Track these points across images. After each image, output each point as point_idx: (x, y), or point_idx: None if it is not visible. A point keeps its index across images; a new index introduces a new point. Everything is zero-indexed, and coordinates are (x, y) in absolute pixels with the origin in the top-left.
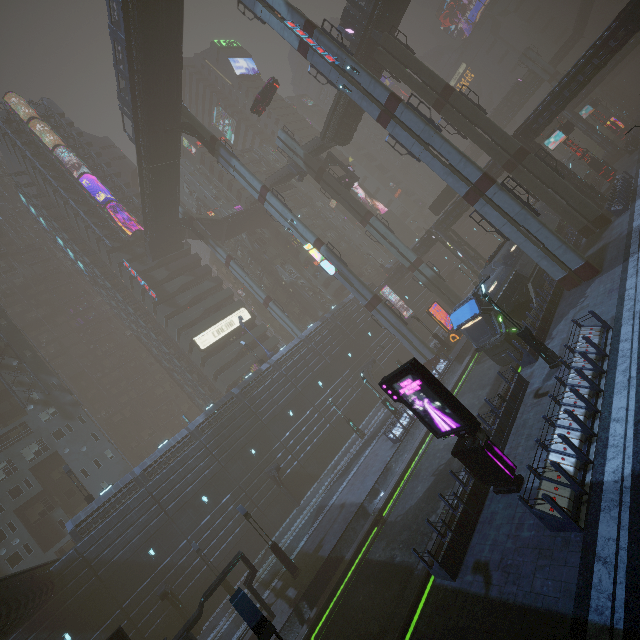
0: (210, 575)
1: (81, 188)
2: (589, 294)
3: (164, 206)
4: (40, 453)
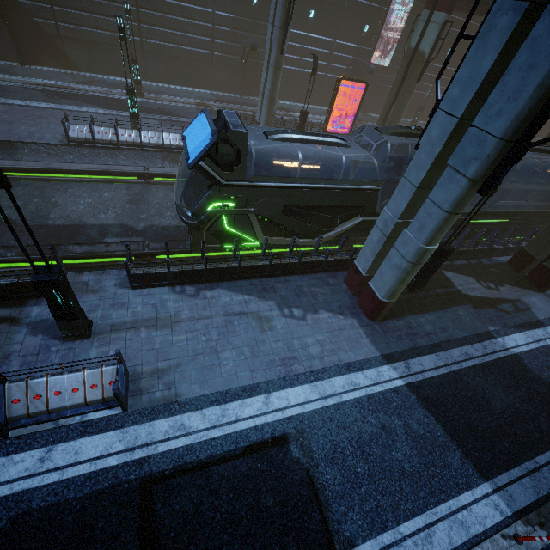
0: None
1: None
2: (308, 321)
3: None
4: None
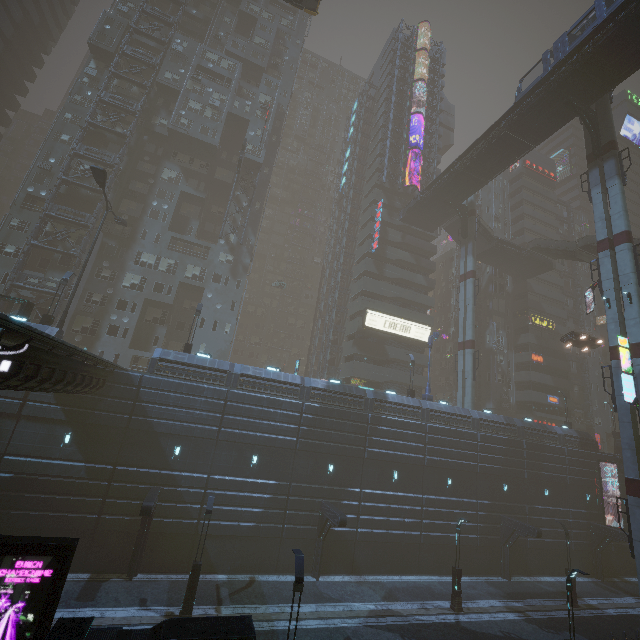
0: (190, 533)
1: (406, 122)
2: None
3: (466, 180)
4: (195, 278)
